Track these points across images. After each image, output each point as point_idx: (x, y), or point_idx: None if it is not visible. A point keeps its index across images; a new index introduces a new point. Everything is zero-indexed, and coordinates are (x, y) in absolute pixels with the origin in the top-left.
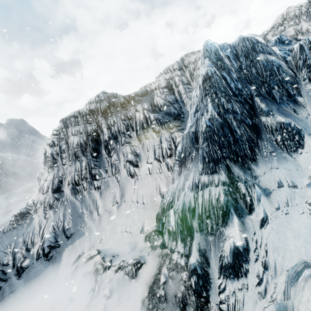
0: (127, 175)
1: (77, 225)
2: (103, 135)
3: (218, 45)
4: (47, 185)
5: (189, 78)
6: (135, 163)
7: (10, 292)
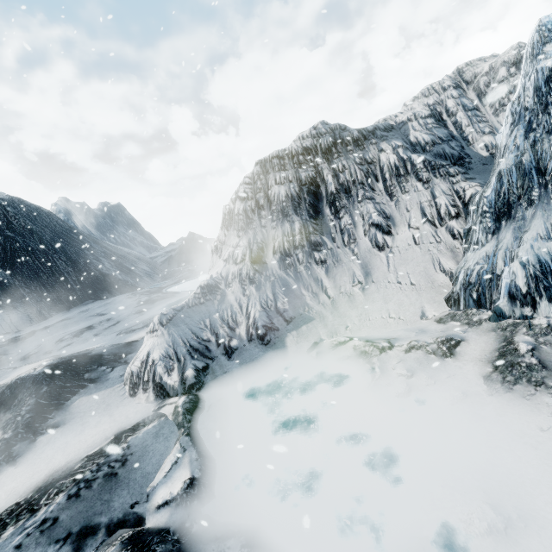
0: (370, 246)
1: (296, 308)
2: (326, 186)
3: None
4: (242, 252)
5: (475, 101)
6: (386, 228)
7: (223, 372)
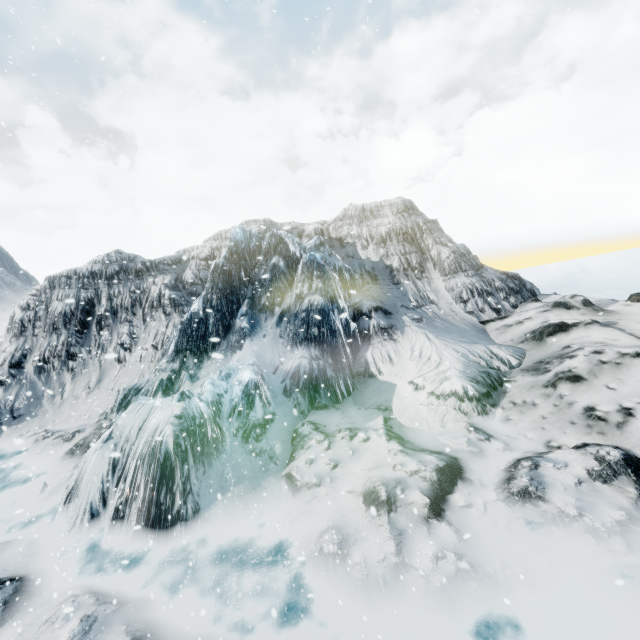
0: (114, 359)
1: (30, 407)
2: (100, 306)
3: (251, 234)
4: (4, 358)
5: None
6: (129, 346)
7: None
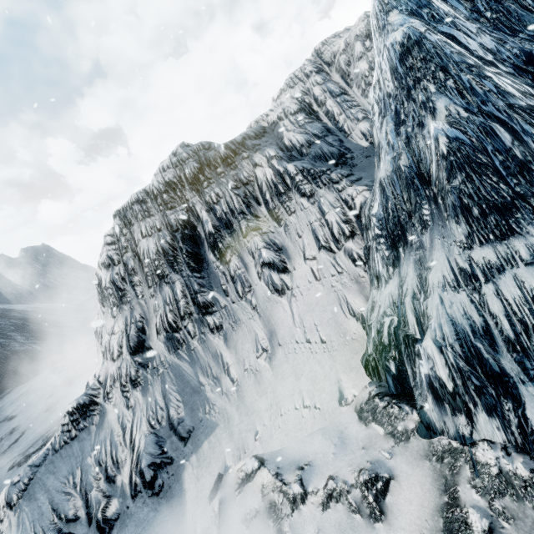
0: (268, 292)
1: (195, 411)
2: (203, 225)
3: None
4: (117, 343)
5: (341, 84)
6: (280, 264)
7: None
